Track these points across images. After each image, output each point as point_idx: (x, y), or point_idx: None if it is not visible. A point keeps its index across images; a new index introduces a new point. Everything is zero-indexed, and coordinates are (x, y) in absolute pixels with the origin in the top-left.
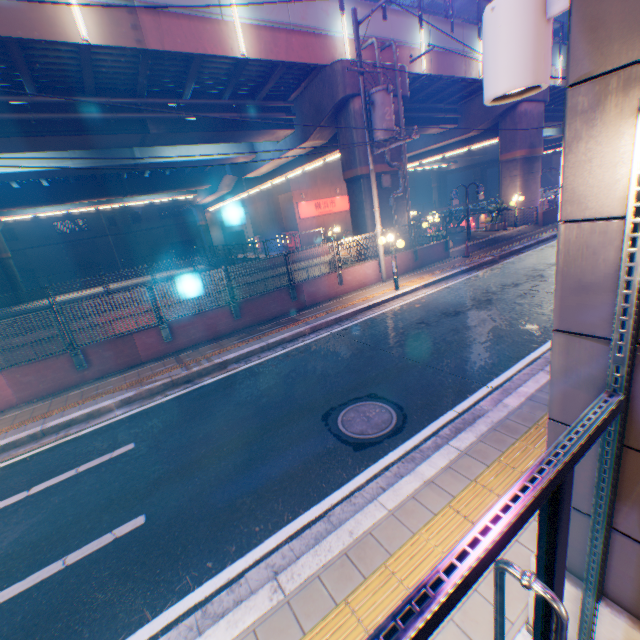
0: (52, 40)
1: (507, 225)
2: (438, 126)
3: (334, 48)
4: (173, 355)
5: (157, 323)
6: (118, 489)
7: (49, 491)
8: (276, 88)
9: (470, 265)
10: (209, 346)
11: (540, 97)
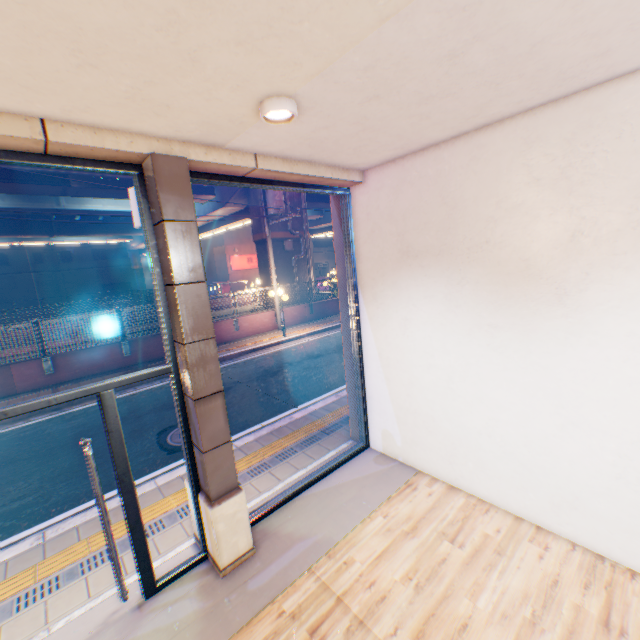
0: None
1: None
2: None
3: None
4: (52, 387)
5: (39, 355)
6: None
7: None
8: None
9: None
10: (93, 379)
11: None
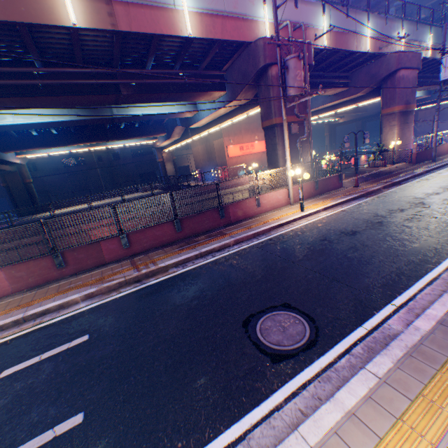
0: (49, 24)
1: (385, 163)
2: (332, 89)
3: (256, 29)
4: (128, 258)
5: (116, 234)
6: (66, 381)
7: (13, 376)
8: (212, 61)
9: (358, 193)
10: (155, 252)
11: (413, 65)
